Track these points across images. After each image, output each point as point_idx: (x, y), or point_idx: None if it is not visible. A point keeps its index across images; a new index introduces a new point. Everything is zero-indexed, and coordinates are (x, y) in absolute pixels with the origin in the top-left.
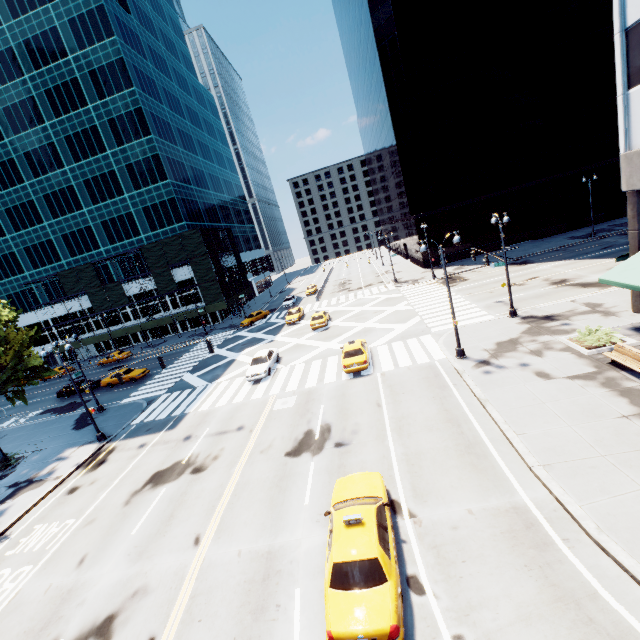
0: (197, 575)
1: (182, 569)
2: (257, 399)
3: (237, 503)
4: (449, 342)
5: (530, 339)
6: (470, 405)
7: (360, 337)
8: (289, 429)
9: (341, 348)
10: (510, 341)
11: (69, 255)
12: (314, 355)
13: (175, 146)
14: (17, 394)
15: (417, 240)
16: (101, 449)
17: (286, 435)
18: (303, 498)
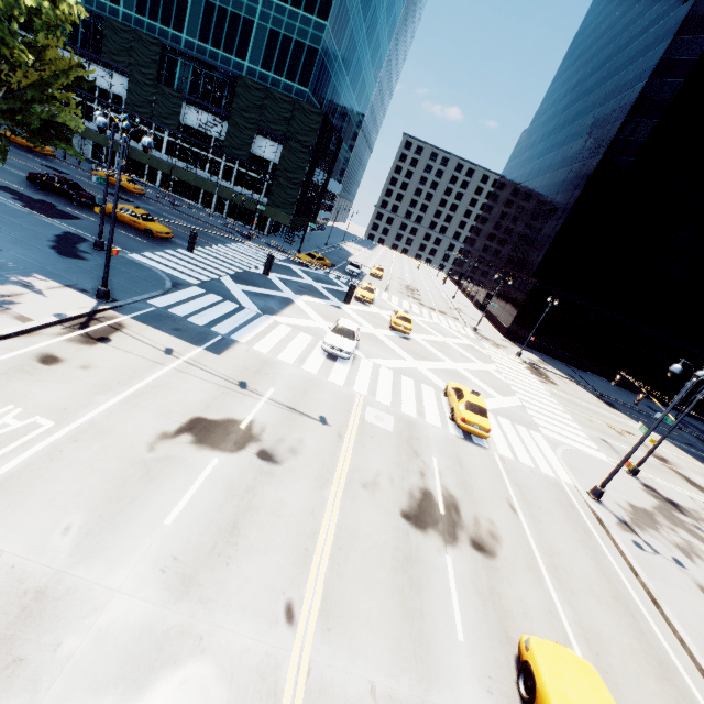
0: (303, 703)
1: (272, 670)
2: (338, 386)
3: (346, 568)
4: (570, 463)
5: (668, 525)
6: (634, 587)
7: (454, 380)
8: (397, 470)
9: (452, 388)
10: (646, 512)
11: (134, 7)
12: (401, 367)
13: None
14: None
15: (519, 305)
16: (99, 313)
17: (395, 478)
18: (453, 624)
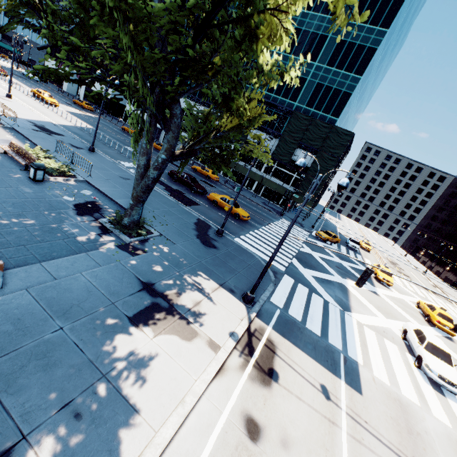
0: None
1: None
2: None
3: None
4: None
5: None
6: None
7: None
8: None
9: None
10: None
11: None
12: None
13: (380, 54)
14: (184, 163)
15: None
16: (251, 323)
17: None
18: None
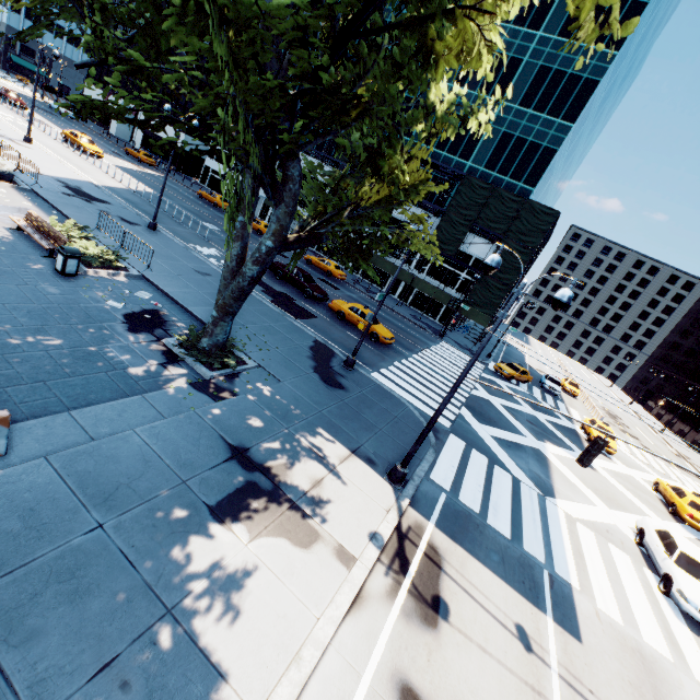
0: None
1: None
2: None
3: None
4: None
5: None
6: None
7: None
8: None
9: None
10: None
11: None
12: None
13: (603, 91)
14: (299, 253)
15: None
16: (403, 517)
17: None
18: None
